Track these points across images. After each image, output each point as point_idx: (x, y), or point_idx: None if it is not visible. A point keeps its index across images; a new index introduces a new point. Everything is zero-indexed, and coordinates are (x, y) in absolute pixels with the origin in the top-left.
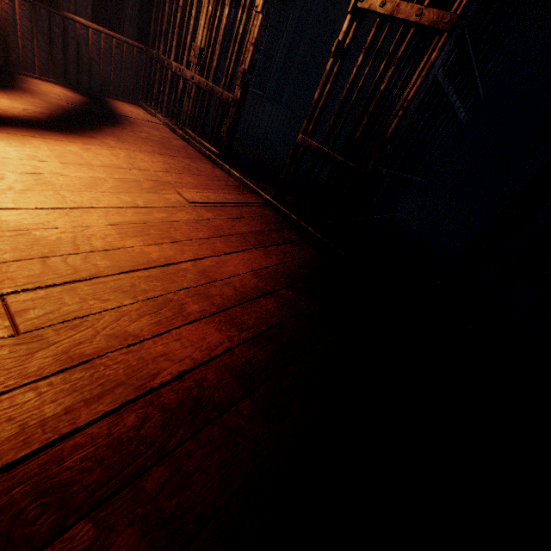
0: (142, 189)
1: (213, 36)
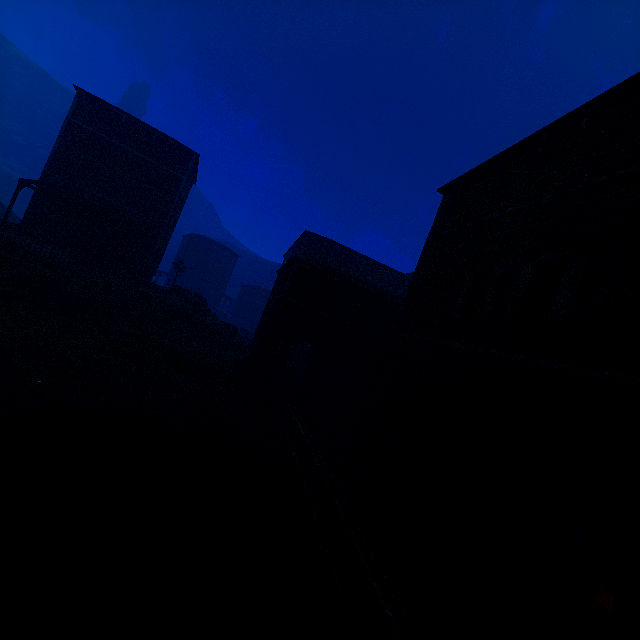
0: None
1: None
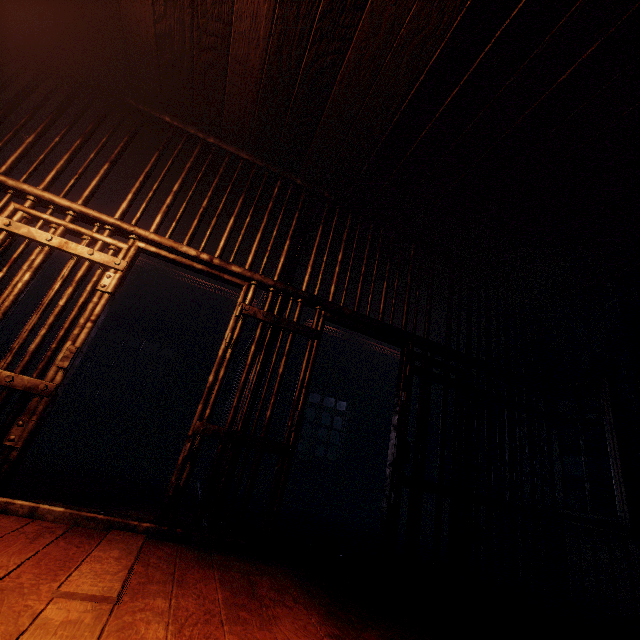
0: (8, 638)
1: None
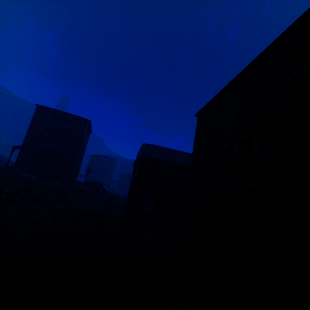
0: None
1: None
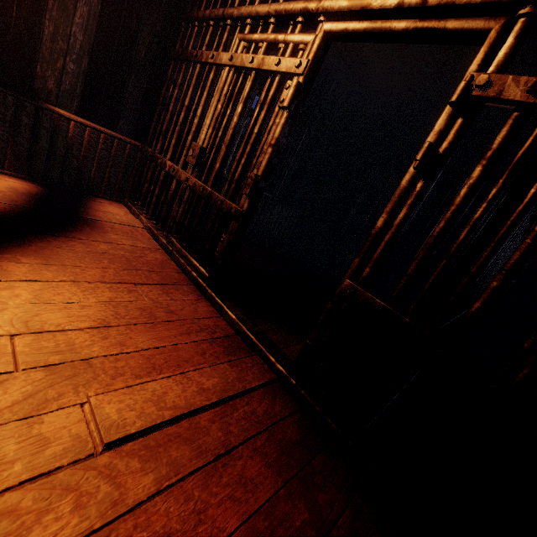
0: None
1: (219, 135)
